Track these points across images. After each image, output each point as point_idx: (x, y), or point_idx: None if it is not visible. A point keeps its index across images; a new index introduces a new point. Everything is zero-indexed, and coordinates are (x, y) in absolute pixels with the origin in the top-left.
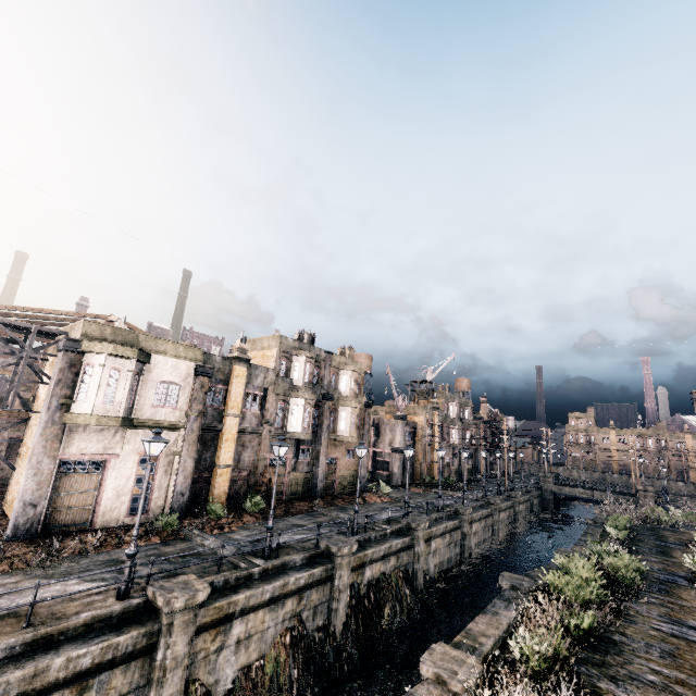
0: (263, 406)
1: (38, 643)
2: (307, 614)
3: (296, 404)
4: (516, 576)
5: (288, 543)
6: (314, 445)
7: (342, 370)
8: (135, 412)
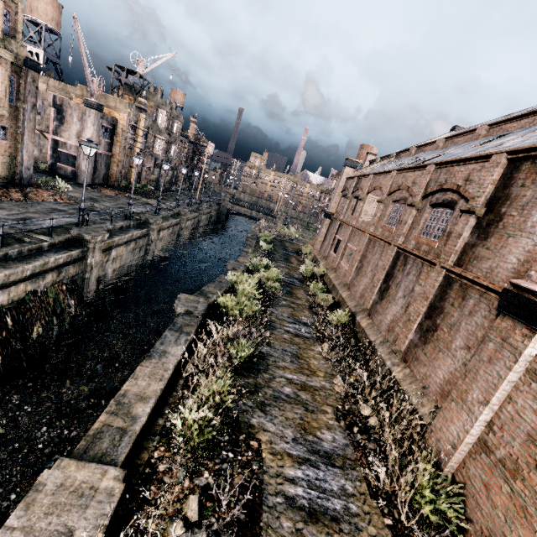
0: None
1: None
2: None
3: None
4: (192, 298)
5: None
6: None
7: None
8: None
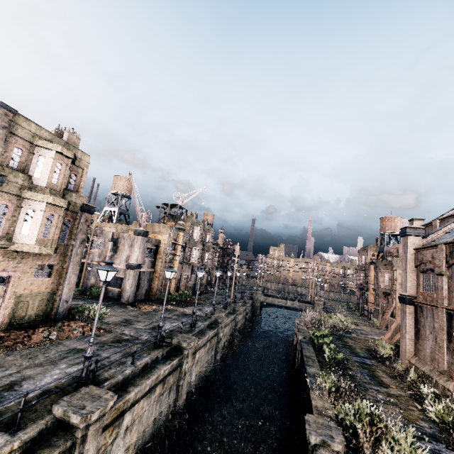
0: None
1: None
2: None
3: None
4: None
5: None
6: None
7: (38, 147)
8: None
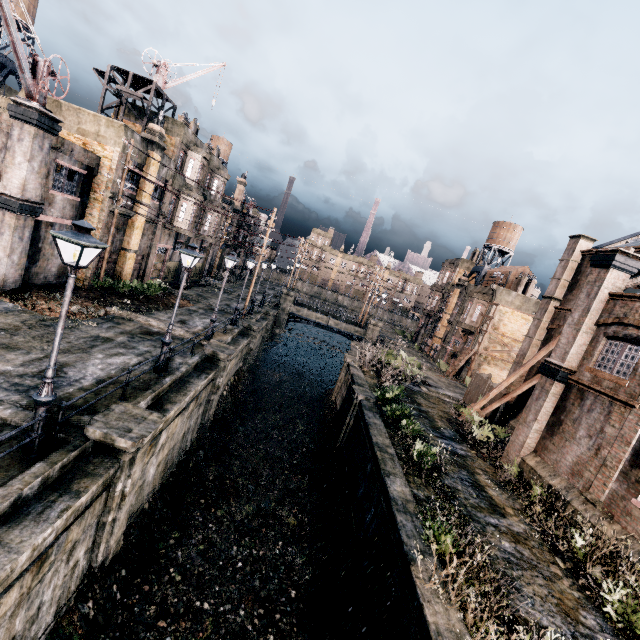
0: None
1: None
2: None
3: None
4: None
5: None
6: None
7: None
8: None
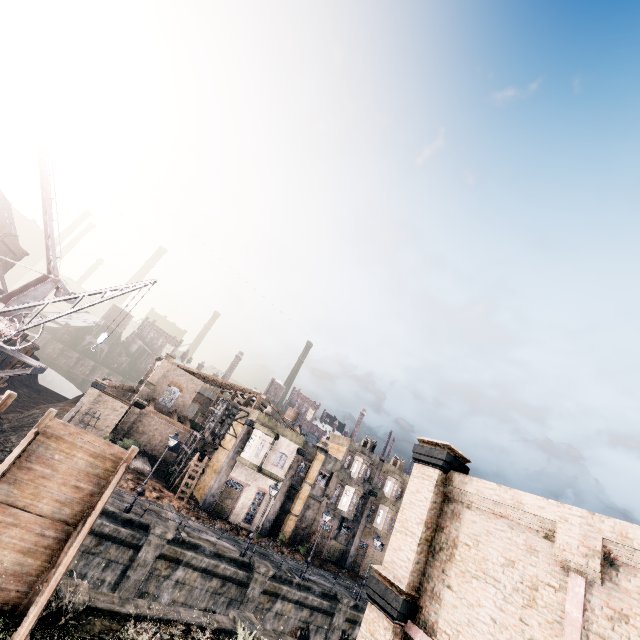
0: (328, 483)
1: (217, 555)
2: (312, 627)
3: (349, 490)
4: None
5: (315, 580)
6: (354, 526)
7: (389, 476)
8: (264, 464)
